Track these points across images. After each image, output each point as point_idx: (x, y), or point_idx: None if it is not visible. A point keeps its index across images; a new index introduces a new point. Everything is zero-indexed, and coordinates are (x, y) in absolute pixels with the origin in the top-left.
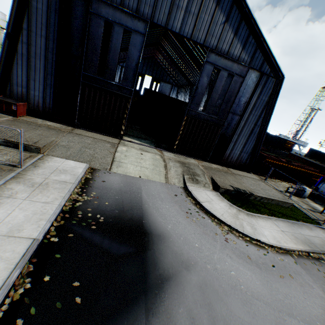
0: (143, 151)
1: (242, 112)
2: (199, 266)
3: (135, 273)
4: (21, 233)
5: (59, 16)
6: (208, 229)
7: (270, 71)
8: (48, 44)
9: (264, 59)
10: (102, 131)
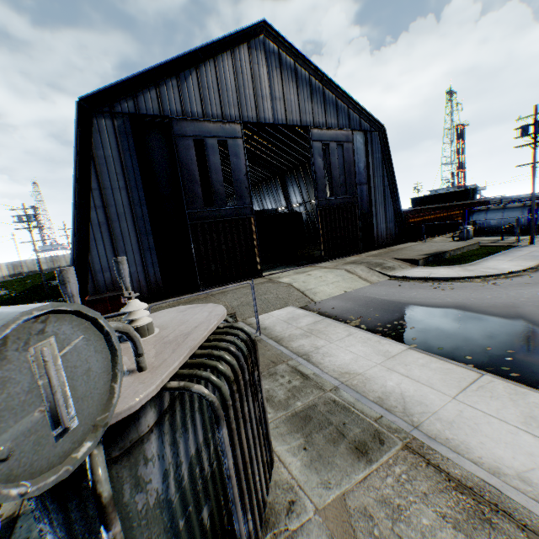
0: (304, 273)
1: (368, 179)
2: (517, 303)
3: (499, 326)
4: (393, 352)
5: (137, 155)
6: (470, 287)
7: (370, 127)
8: (131, 196)
9: (359, 117)
10: (235, 278)
